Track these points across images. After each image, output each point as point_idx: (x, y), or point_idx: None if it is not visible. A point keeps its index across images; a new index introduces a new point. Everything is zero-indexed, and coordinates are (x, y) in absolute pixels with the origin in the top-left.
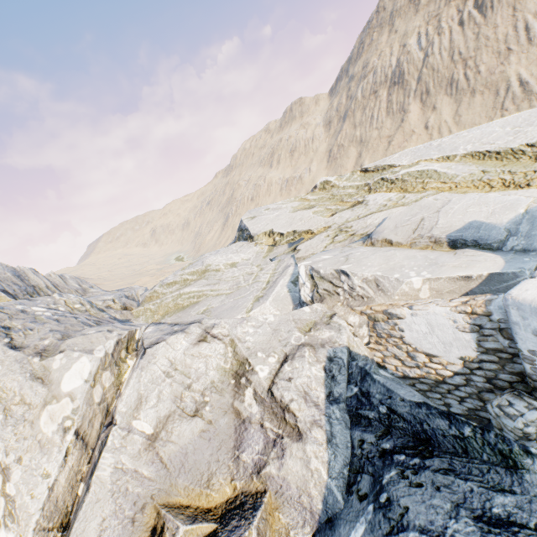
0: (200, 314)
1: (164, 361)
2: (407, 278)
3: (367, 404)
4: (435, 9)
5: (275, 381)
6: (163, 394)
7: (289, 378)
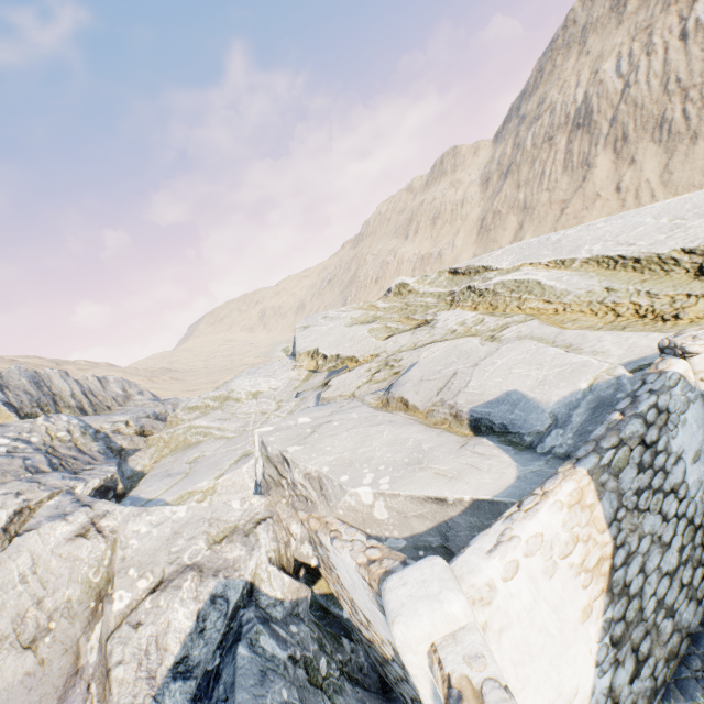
0: (188, 463)
1: (27, 558)
2: (354, 485)
3: (208, 697)
4: (647, 18)
5: (123, 622)
6: (5, 607)
7: (138, 623)
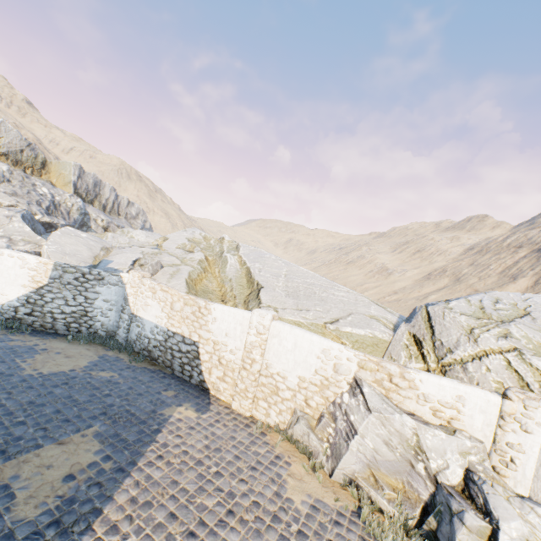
0: None
1: None
2: (47, 245)
3: None
4: None
5: None
6: None
7: None
